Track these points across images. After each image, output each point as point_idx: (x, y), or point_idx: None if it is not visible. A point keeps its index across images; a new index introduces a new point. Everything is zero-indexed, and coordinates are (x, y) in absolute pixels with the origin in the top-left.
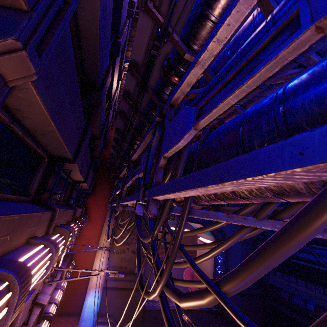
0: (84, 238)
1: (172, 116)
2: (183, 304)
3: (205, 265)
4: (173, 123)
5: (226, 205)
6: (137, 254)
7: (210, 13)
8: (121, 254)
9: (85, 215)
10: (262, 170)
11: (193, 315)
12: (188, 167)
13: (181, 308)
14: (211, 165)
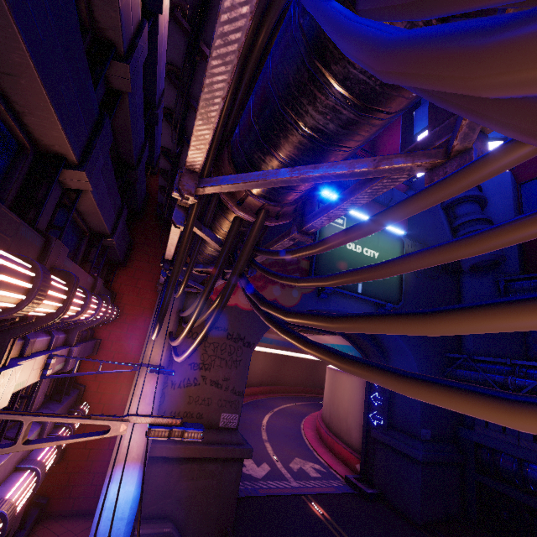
0: (108, 356)
1: None
2: None
3: (345, 412)
4: None
5: (396, 296)
6: None
7: None
8: (190, 389)
9: (103, 296)
10: None
11: (331, 504)
12: None
13: (306, 490)
14: None
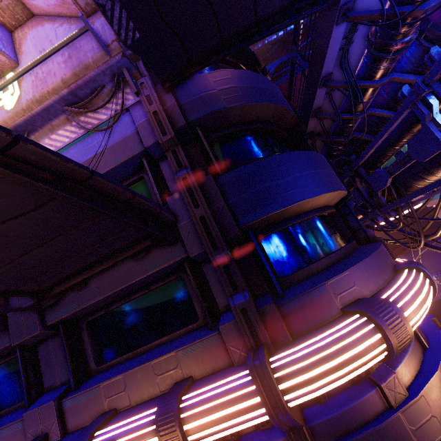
0: None
1: (364, 171)
2: (437, 235)
3: None
4: (373, 177)
5: None
6: (394, 240)
7: (351, 125)
8: None
9: None
10: (425, 192)
11: None
12: (395, 188)
13: None
14: (407, 184)
